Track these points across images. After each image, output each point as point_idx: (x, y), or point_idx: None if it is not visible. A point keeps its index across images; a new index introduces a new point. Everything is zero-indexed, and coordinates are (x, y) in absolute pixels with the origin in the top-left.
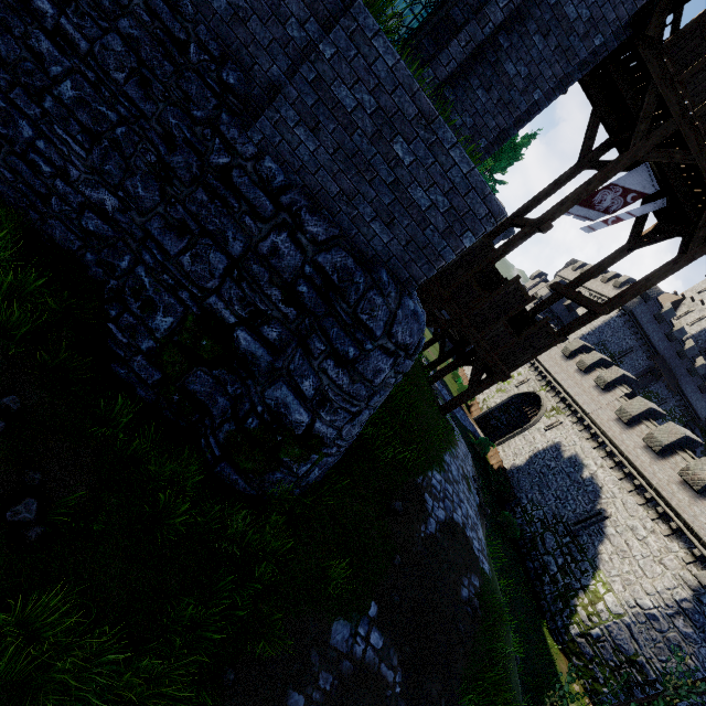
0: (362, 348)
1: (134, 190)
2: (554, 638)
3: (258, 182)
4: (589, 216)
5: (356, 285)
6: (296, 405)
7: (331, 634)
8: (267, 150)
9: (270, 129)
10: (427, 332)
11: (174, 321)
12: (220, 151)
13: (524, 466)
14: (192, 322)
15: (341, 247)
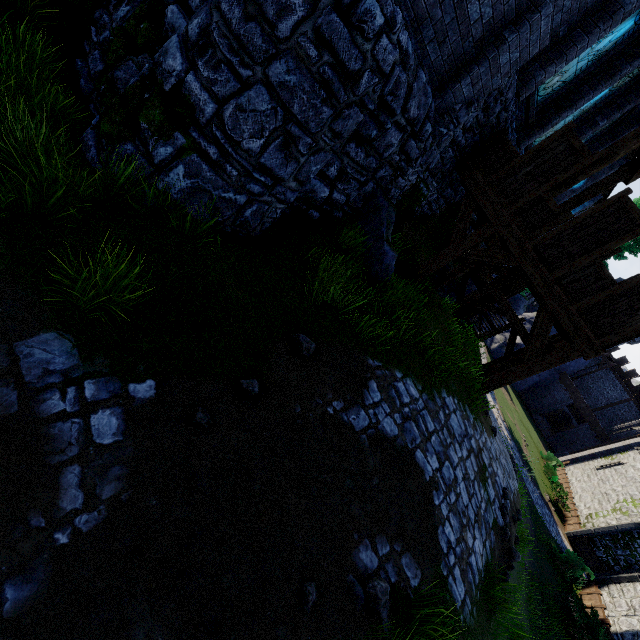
0: None
1: None
2: None
3: None
4: None
5: None
6: (174, 48)
7: (30, 338)
8: None
9: None
10: (520, 410)
11: (130, 10)
12: None
13: None
14: (142, 8)
15: None
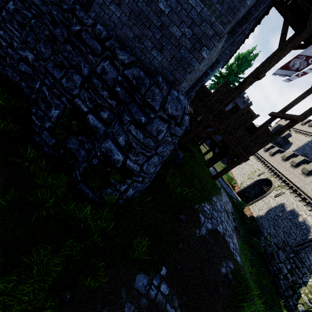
0: (148, 117)
1: (40, 49)
2: (288, 311)
3: (94, 37)
4: (287, 74)
5: (145, 84)
6: (115, 150)
7: (135, 281)
8: (98, 20)
9: (98, 9)
10: (211, 152)
11: (60, 112)
12: (76, 24)
13: (264, 215)
14: (67, 112)
15: (137, 66)
